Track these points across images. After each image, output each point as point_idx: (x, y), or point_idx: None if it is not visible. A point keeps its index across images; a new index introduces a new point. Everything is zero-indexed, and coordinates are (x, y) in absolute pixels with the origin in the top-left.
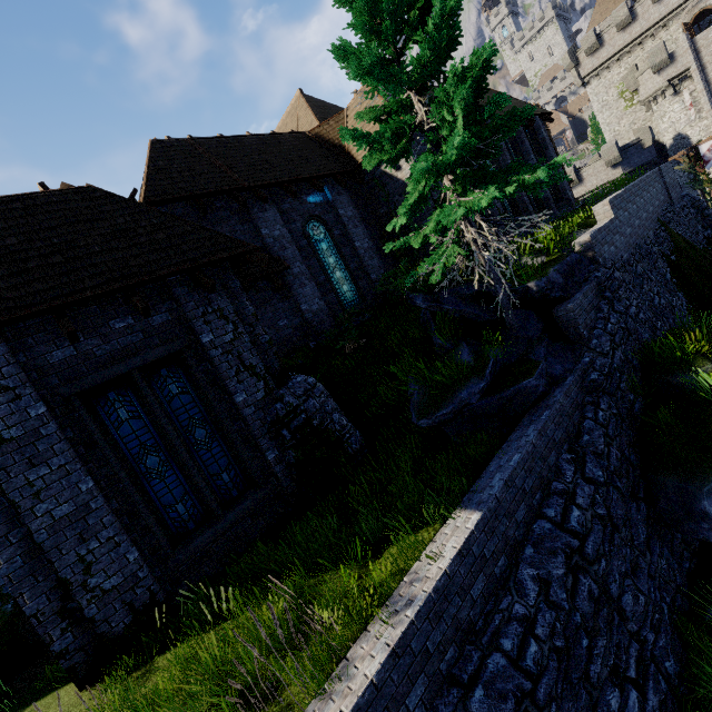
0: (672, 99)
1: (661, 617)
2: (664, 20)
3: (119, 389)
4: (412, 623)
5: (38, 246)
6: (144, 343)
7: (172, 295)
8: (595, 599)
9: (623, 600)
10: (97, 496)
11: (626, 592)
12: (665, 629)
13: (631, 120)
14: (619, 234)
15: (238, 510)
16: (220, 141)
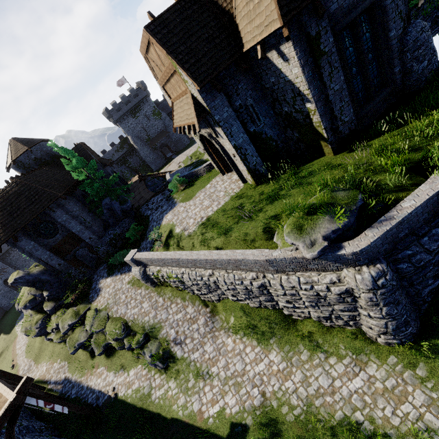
0: None
1: None
2: None
3: (347, 30)
4: None
5: None
6: None
7: None
8: None
9: None
10: (344, 83)
11: None
12: None
13: None
14: None
15: (381, 96)
16: None
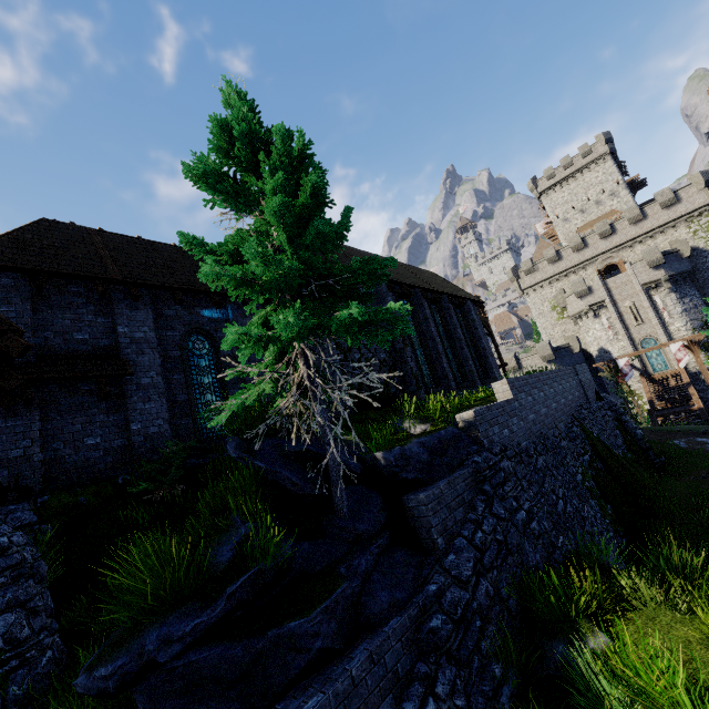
0: (593, 320)
1: None
2: (583, 264)
3: None
4: None
5: None
6: None
7: None
8: None
9: None
10: None
11: None
12: None
13: (563, 329)
14: (517, 417)
15: None
16: (131, 240)
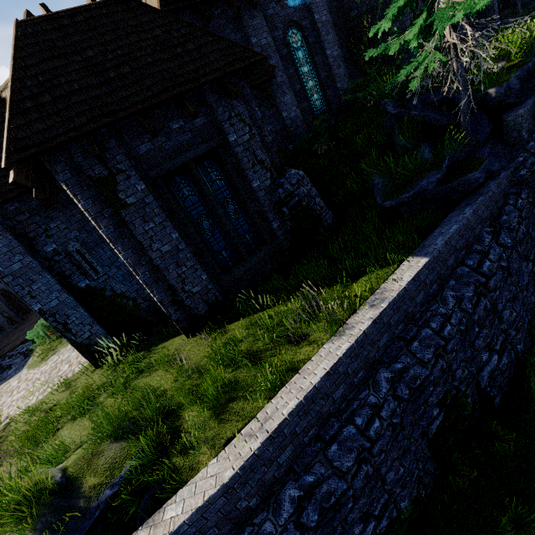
0: None
1: (522, 325)
2: None
3: (181, 175)
4: (385, 309)
5: (109, 58)
6: (192, 141)
7: (206, 101)
8: (487, 310)
9: (503, 313)
10: (181, 242)
11: (507, 309)
12: (523, 330)
13: None
14: None
15: (257, 257)
16: None
